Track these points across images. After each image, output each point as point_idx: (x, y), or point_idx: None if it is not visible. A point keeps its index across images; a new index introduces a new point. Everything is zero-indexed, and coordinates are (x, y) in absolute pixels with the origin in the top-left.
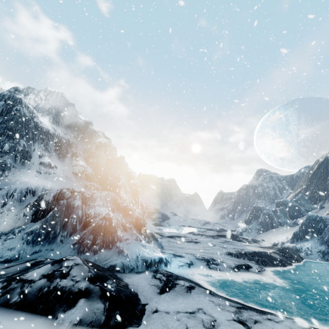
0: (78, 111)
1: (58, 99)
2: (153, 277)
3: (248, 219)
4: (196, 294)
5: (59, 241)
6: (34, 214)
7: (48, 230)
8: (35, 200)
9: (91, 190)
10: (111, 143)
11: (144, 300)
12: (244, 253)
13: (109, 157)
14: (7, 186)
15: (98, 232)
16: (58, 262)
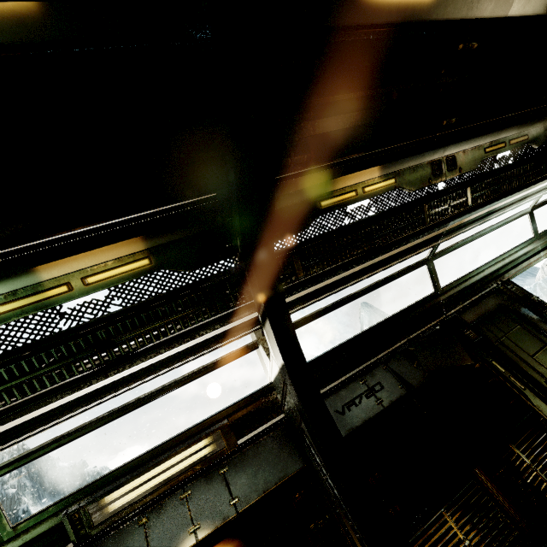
0: (54, 457)
1: None
2: None
3: None
4: None
5: None
6: None
7: None
8: None
9: None
10: None
11: None
12: None
13: None
14: None
15: None
16: None
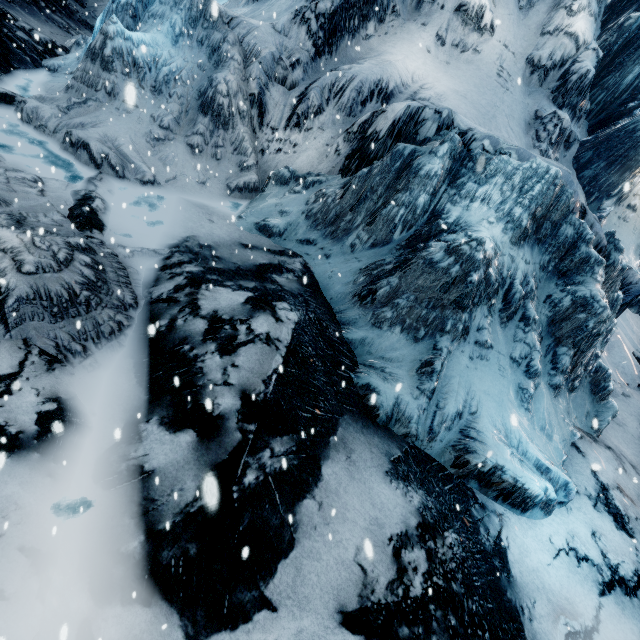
0: None
1: None
2: (393, 542)
3: None
4: None
5: (348, 246)
6: (350, 156)
7: (345, 207)
8: (362, 121)
9: (499, 140)
10: None
11: (280, 590)
12: None
13: None
14: (345, 66)
15: (415, 281)
16: (254, 306)
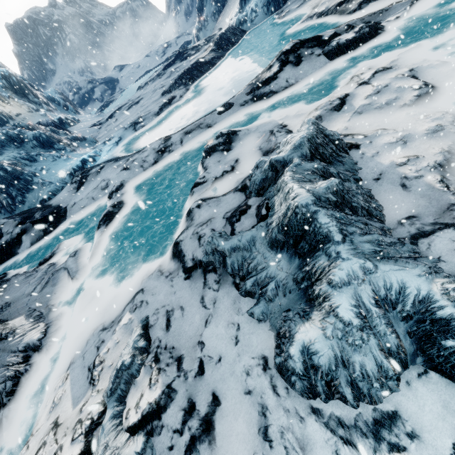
0: None
1: None
2: (71, 185)
3: (199, 3)
4: (104, 171)
5: None
6: None
7: None
8: None
9: None
10: None
11: (66, 205)
12: (174, 81)
13: None
14: None
15: (5, 187)
16: None
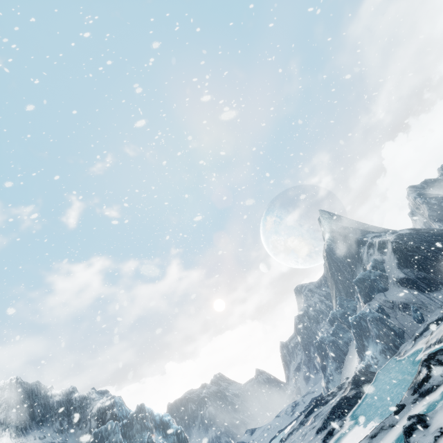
0: (48, 386)
1: (14, 391)
2: None
3: (322, 363)
4: None
5: None
6: None
7: None
8: None
9: None
10: (115, 397)
11: None
12: (327, 417)
13: (123, 420)
14: None
15: None
16: None
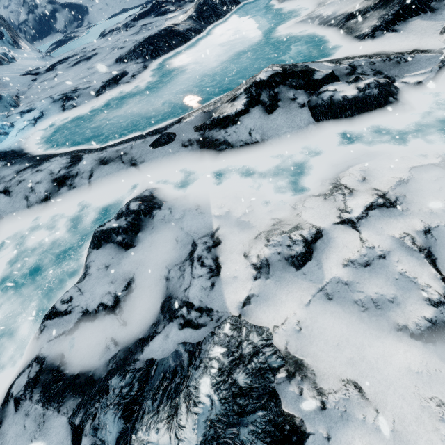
0: None
1: None
2: None
3: None
4: None
5: None
6: None
7: None
8: None
9: None
10: None
11: None
12: (133, 48)
13: None
14: None
15: None
16: None
